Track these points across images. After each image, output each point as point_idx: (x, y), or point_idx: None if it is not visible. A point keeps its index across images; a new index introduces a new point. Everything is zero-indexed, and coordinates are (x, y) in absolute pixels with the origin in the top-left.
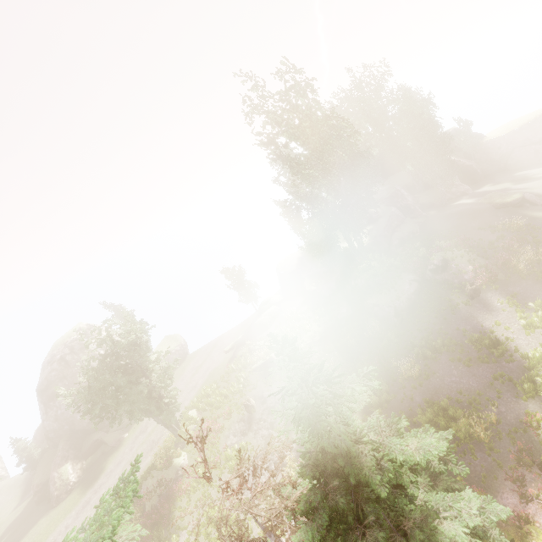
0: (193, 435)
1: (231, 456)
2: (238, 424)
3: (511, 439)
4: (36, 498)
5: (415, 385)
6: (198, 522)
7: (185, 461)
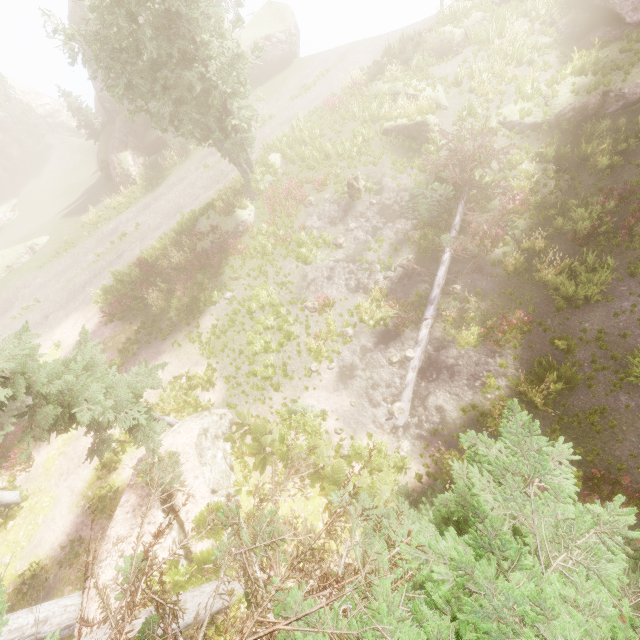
0: (268, 190)
1: (305, 243)
2: (329, 206)
3: None
4: (104, 175)
5: None
6: (246, 293)
7: (249, 217)
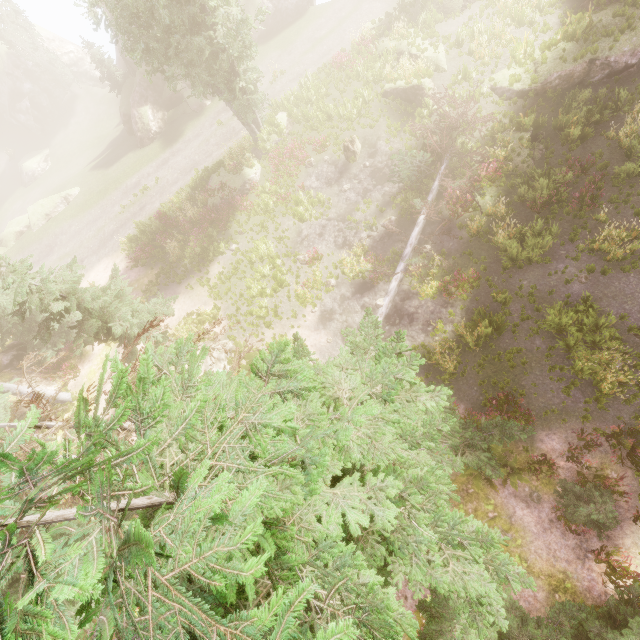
0: (273, 150)
1: (302, 202)
2: (327, 167)
3: (638, 411)
4: (126, 128)
5: (595, 269)
6: (249, 246)
7: (255, 176)
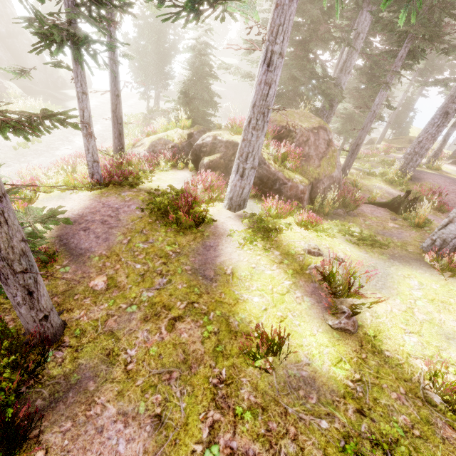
0: None
1: None
2: None
3: None
4: None
5: None
6: None
7: None
